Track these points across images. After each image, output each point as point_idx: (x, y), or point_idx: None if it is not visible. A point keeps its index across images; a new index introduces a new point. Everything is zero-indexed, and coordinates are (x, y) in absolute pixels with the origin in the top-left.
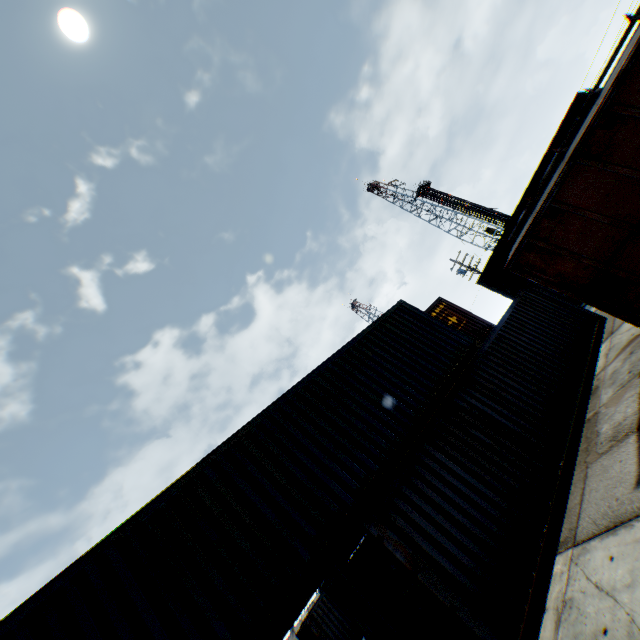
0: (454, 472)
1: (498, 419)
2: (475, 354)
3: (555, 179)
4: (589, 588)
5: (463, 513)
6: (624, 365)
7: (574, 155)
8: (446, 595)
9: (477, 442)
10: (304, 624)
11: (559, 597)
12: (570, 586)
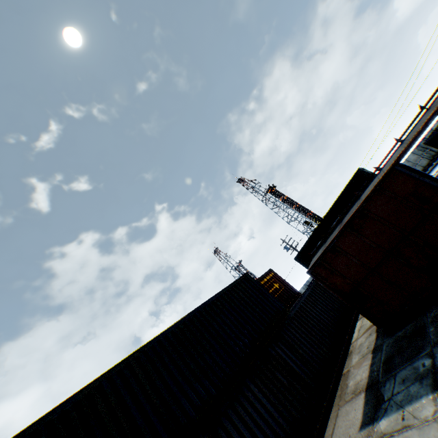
0: (261, 401)
1: (293, 366)
2: (285, 318)
3: (336, 234)
4: None
5: (263, 433)
6: (366, 341)
7: (345, 226)
8: None
9: (278, 381)
10: None
11: None
12: None
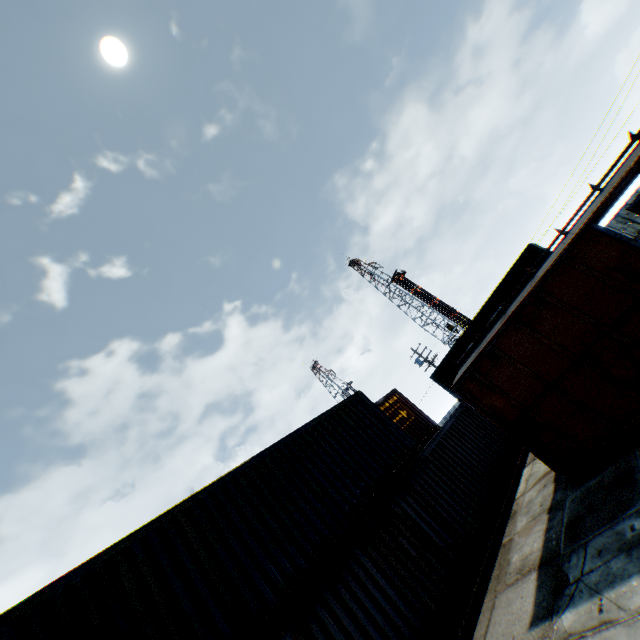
0: (378, 582)
1: (426, 530)
2: (416, 458)
3: (496, 330)
4: None
5: (379, 630)
6: (538, 496)
7: (511, 317)
8: None
9: (404, 552)
10: None
11: None
12: None
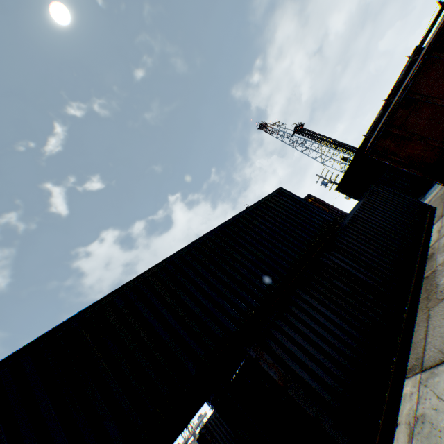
0: (320, 311)
1: (355, 273)
2: (337, 226)
3: (411, 73)
4: (441, 406)
5: (327, 343)
6: None
7: (429, 50)
8: (312, 408)
9: (338, 289)
10: (201, 432)
11: (410, 414)
12: (421, 404)
